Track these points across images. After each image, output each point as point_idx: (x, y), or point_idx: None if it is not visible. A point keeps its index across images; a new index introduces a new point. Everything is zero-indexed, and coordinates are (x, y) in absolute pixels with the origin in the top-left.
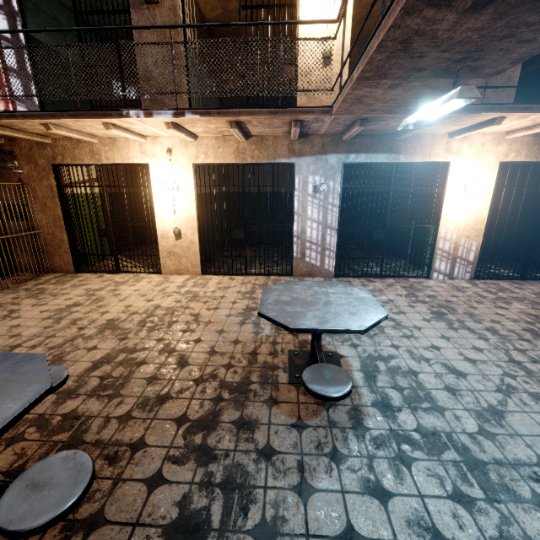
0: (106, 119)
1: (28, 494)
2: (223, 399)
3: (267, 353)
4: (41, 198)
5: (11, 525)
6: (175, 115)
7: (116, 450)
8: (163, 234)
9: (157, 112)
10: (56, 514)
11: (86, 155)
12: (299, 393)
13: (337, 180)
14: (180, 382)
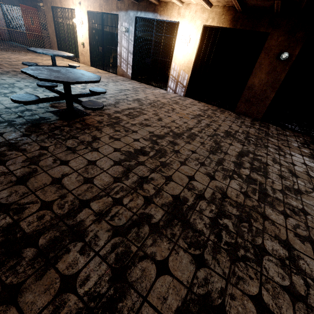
0: None
1: None
2: None
3: None
4: (49, 21)
5: None
6: None
7: None
8: (79, 44)
9: None
10: None
11: (59, 3)
12: None
13: (133, 26)
14: None
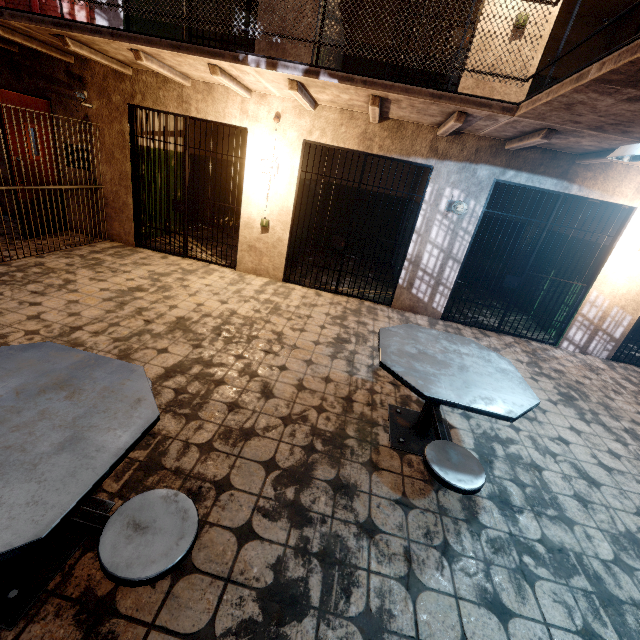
0: (216, 60)
1: (130, 534)
2: (315, 450)
3: (363, 402)
4: (109, 146)
5: (118, 570)
6: (307, 73)
7: (200, 485)
8: (247, 223)
9: (283, 64)
10: (166, 568)
11: (172, 101)
12: (403, 463)
13: (480, 200)
14: (266, 417)
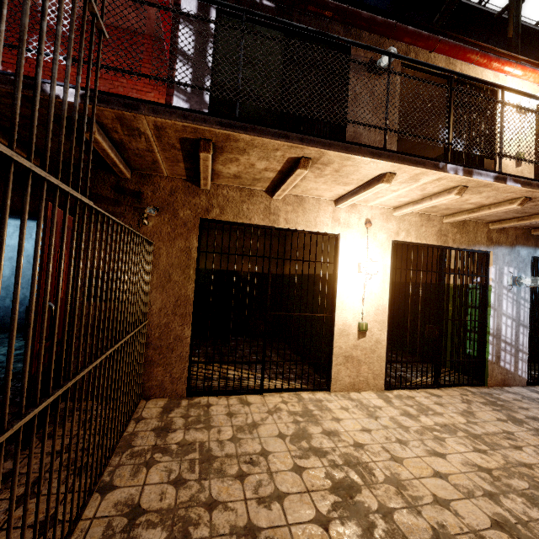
0: (412, 168)
1: None
2: None
3: None
4: (164, 267)
5: None
6: (496, 179)
7: None
8: (342, 330)
9: (477, 172)
10: None
11: (257, 213)
12: None
13: (527, 273)
14: None
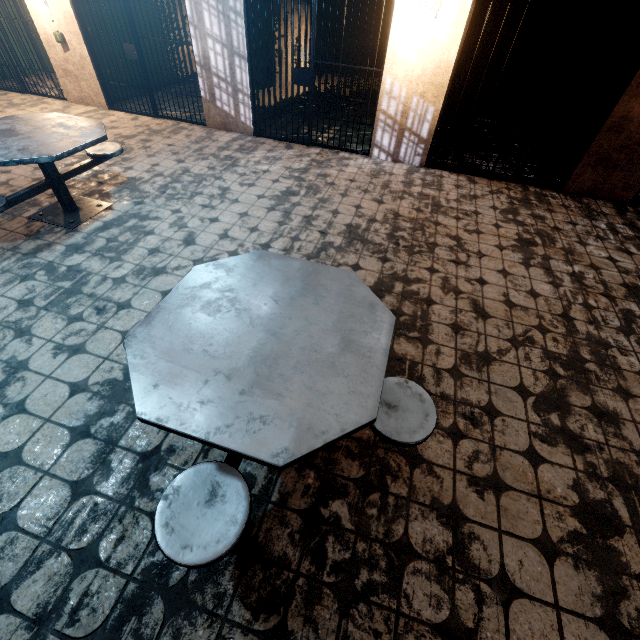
0: None
1: None
2: None
3: (49, 193)
4: None
5: None
6: None
7: None
8: (47, 41)
9: None
10: None
11: None
12: (24, 226)
13: None
14: None
